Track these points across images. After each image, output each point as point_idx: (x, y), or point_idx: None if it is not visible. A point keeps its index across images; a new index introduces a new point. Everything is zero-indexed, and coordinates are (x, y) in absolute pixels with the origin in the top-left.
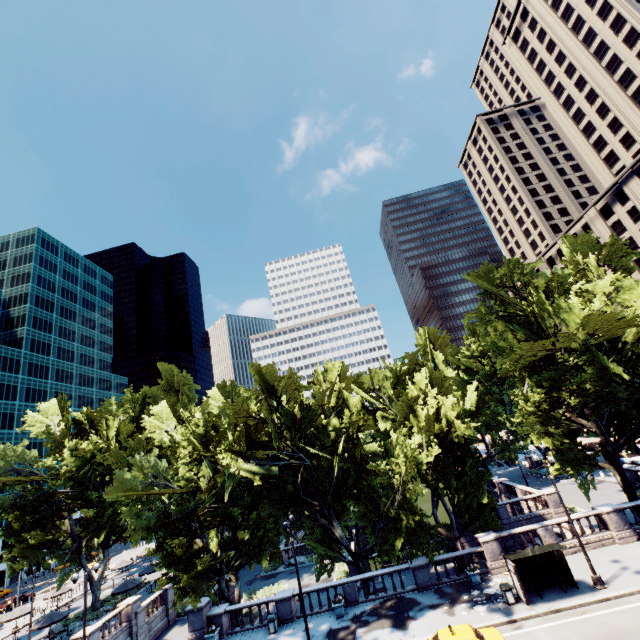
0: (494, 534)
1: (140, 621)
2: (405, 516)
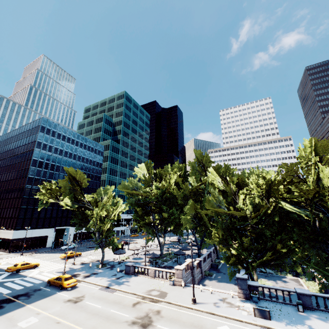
0: None
1: (195, 271)
2: None
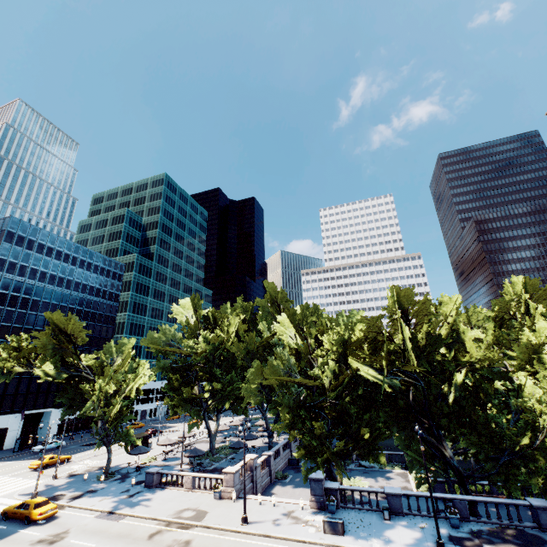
0: None
1: (257, 473)
2: (540, 456)
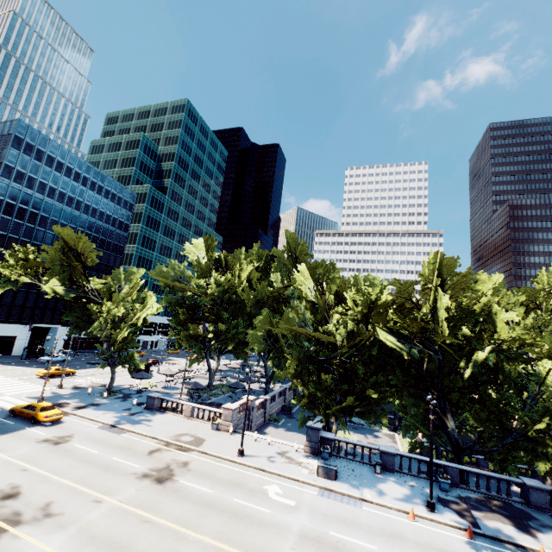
0: None
1: (254, 413)
2: (551, 443)
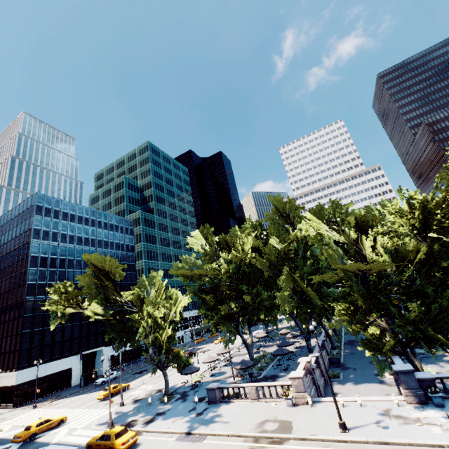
0: None
1: (316, 375)
2: None
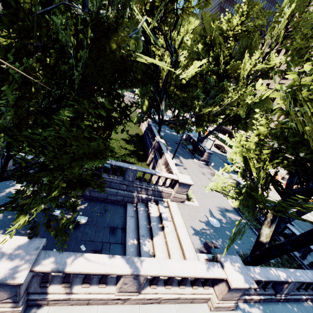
0: (26, 264)
1: None
2: None
